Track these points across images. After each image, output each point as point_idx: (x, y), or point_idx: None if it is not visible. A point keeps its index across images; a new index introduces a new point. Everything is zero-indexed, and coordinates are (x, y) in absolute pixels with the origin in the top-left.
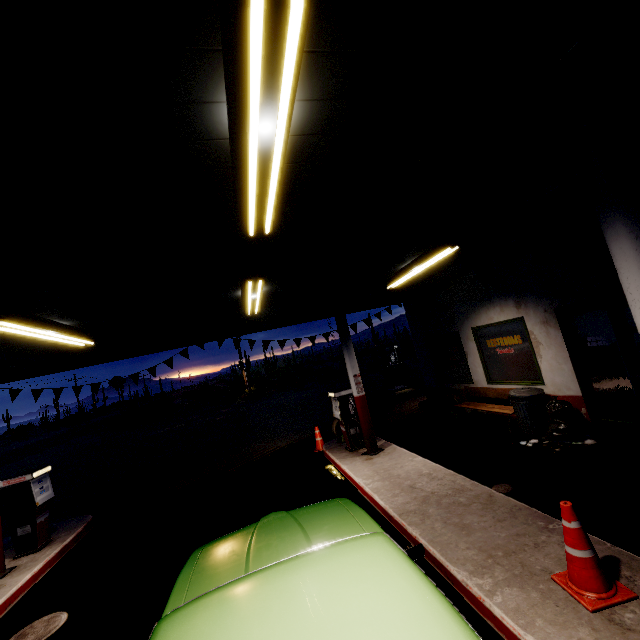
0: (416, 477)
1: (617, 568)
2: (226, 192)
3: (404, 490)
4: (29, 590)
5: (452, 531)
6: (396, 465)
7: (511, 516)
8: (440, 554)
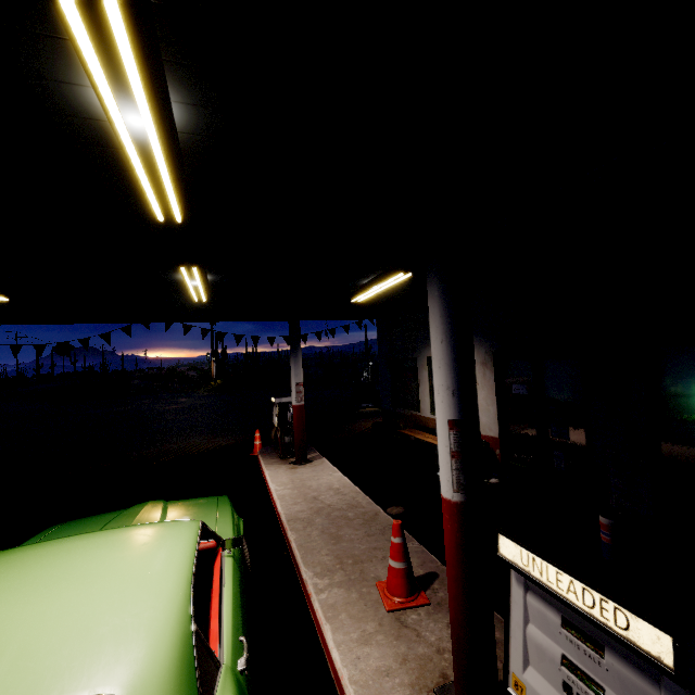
0: (324, 490)
1: (432, 582)
2: (125, 172)
3: (306, 500)
4: None
5: (324, 539)
6: (314, 477)
7: (381, 533)
8: (301, 557)
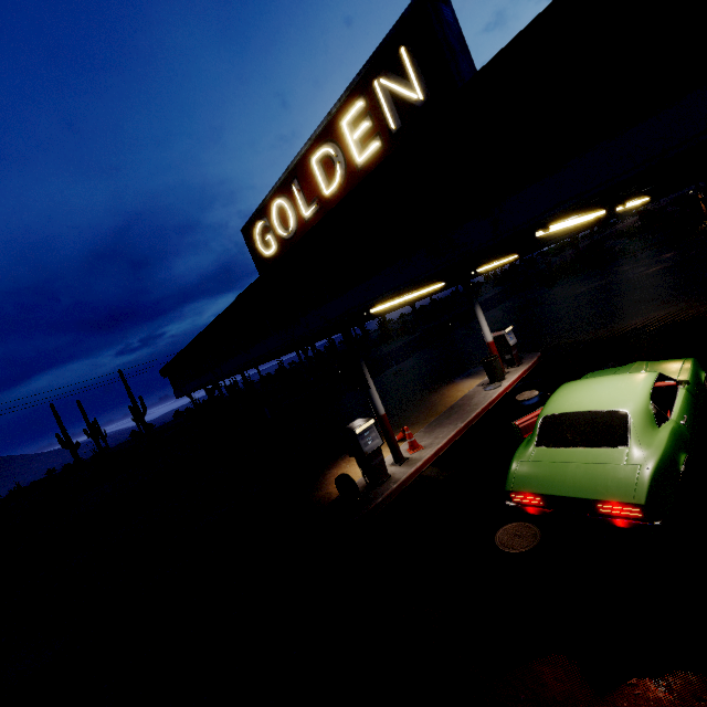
0: None
1: None
2: None
3: None
4: (518, 382)
5: None
6: None
7: None
8: None
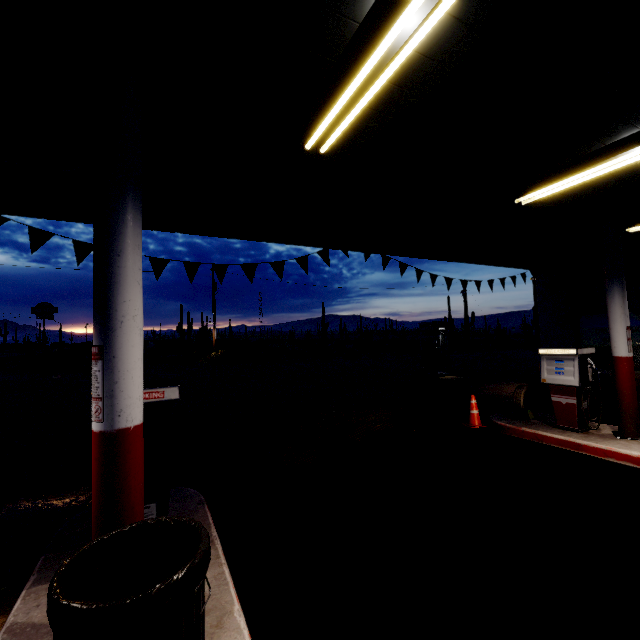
0: None
1: None
2: None
3: None
4: None
5: None
6: None
7: None
8: None
